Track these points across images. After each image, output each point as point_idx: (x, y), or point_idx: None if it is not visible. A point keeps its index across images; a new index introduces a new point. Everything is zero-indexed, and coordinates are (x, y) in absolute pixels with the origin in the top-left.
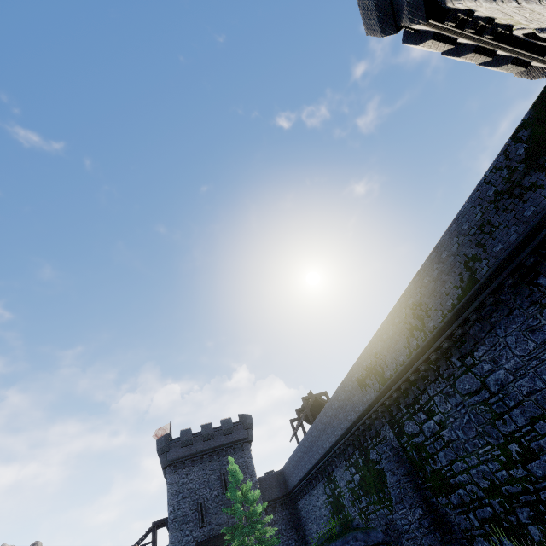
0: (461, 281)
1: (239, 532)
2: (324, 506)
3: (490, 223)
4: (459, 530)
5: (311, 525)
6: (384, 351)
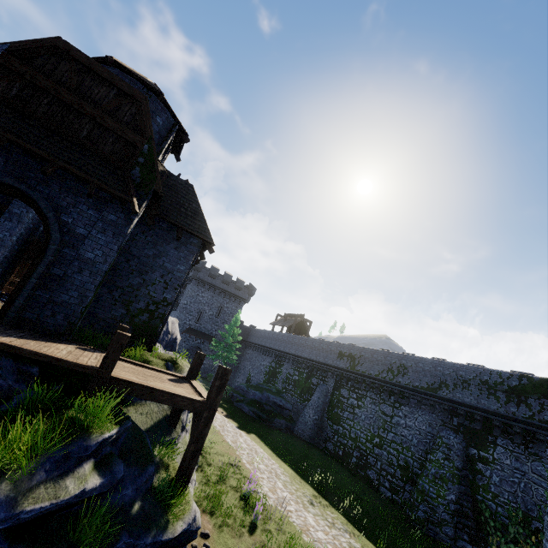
0: (432, 385)
1: (222, 348)
2: (265, 366)
3: (469, 385)
4: (326, 434)
5: (248, 364)
6: (367, 359)
